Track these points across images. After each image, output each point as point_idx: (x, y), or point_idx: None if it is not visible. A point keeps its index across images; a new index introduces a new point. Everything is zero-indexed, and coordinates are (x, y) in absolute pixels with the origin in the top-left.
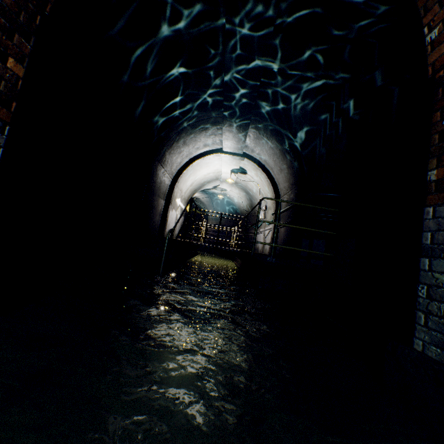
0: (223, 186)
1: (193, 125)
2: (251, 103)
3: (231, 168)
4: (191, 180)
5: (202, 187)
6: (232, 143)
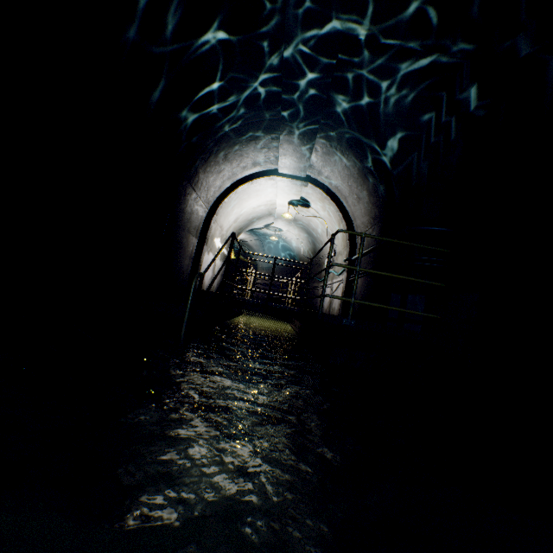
0: (277, 225)
1: (238, 131)
2: (321, 95)
3: (289, 198)
4: (236, 214)
5: (250, 225)
6: (292, 161)
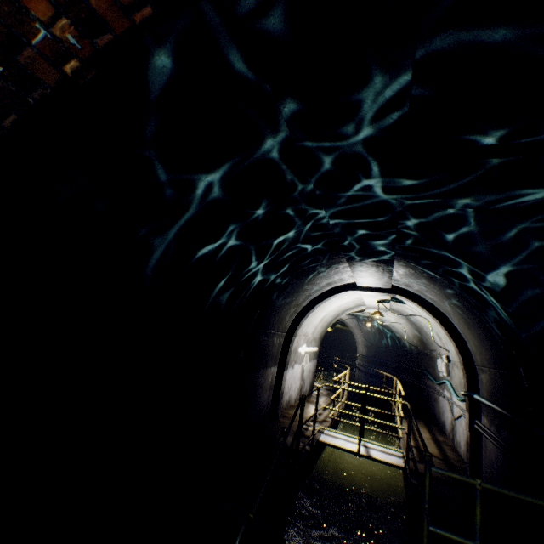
0: (370, 311)
1: (303, 272)
2: (388, 244)
3: (377, 298)
4: (319, 317)
5: (339, 315)
6: (370, 280)
